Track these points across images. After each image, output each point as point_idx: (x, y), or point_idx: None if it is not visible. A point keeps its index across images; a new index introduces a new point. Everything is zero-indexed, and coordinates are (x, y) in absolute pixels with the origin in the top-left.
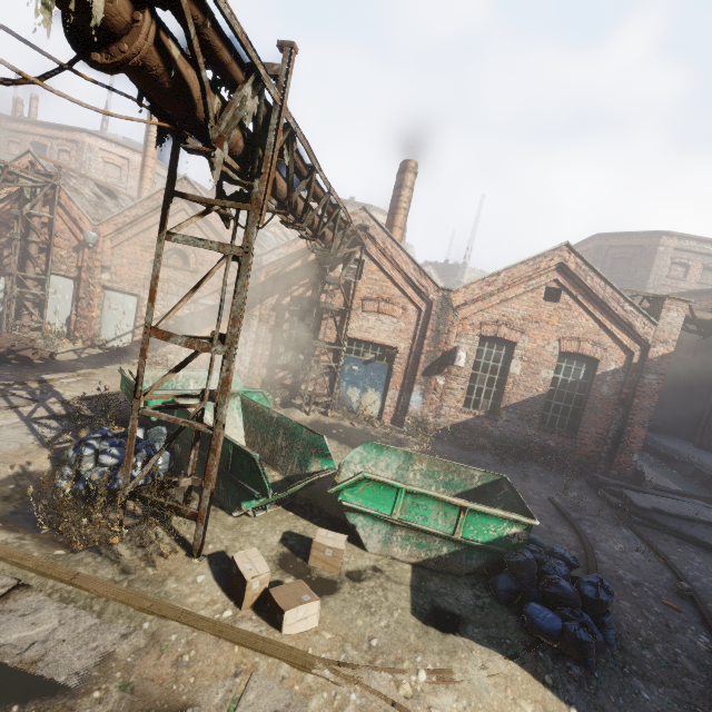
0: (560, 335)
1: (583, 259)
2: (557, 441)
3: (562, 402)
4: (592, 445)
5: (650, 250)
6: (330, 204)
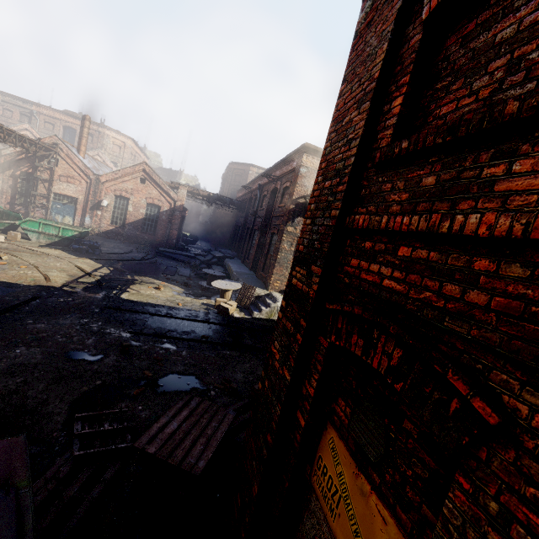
0: (146, 196)
1: (151, 168)
2: (149, 236)
3: (150, 222)
4: (161, 238)
5: (247, 172)
6: (20, 136)
